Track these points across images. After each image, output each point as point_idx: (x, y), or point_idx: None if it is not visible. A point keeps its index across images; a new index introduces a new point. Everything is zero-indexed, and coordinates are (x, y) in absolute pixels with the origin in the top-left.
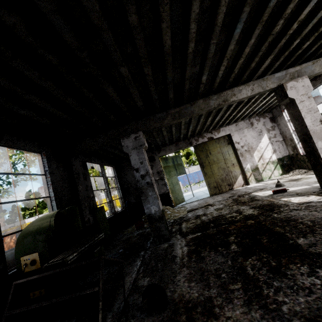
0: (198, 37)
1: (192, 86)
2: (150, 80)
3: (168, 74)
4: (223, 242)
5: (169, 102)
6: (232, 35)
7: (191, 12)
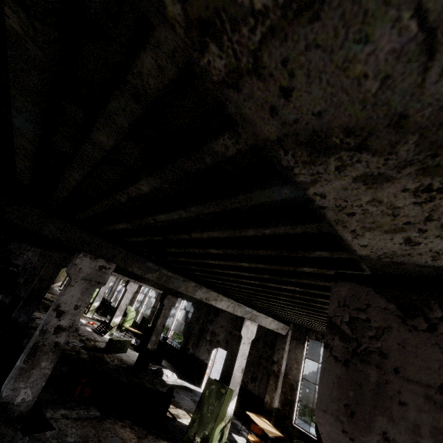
0: None
1: None
2: None
3: None
4: None
5: None
6: None
7: None
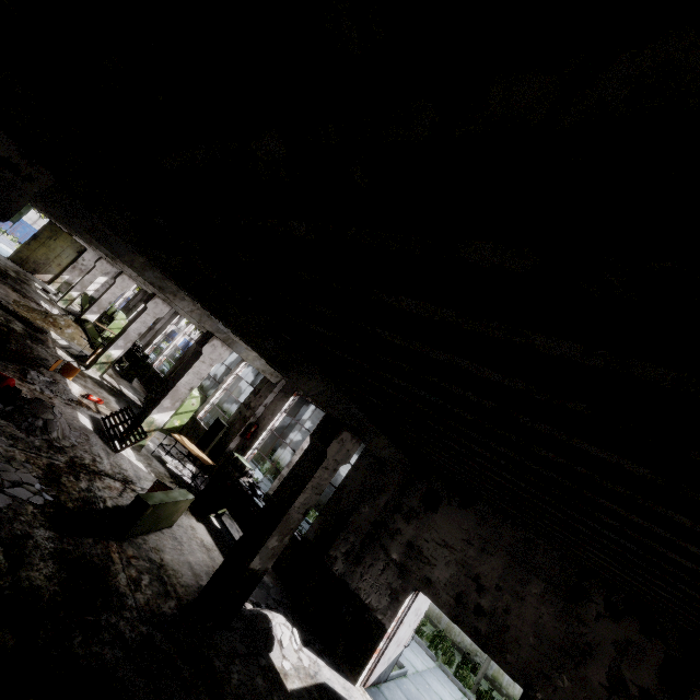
0: None
1: None
2: None
3: None
4: None
5: None
6: None
7: None
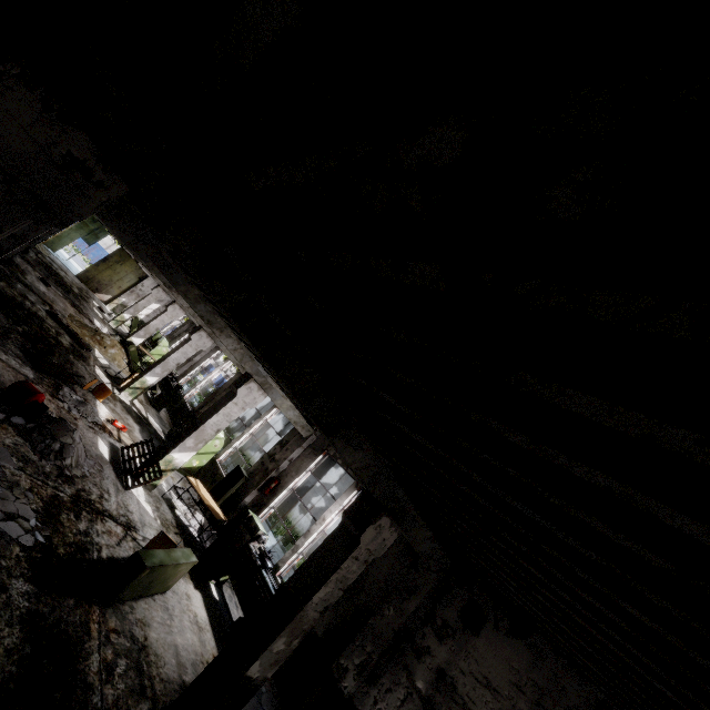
0: None
1: None
2: None
3: None
4: (51, 274)
5: None
6: None
7: None
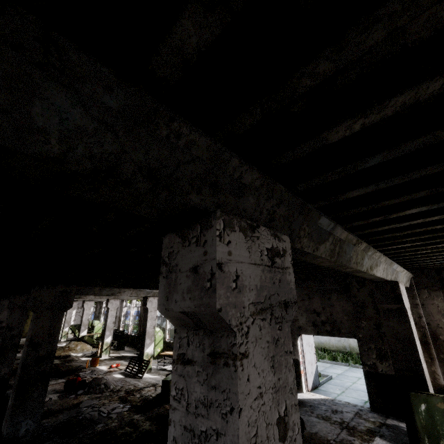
0: None
1: None
2: None
3: None
4: None
5: None
6: None
7: None
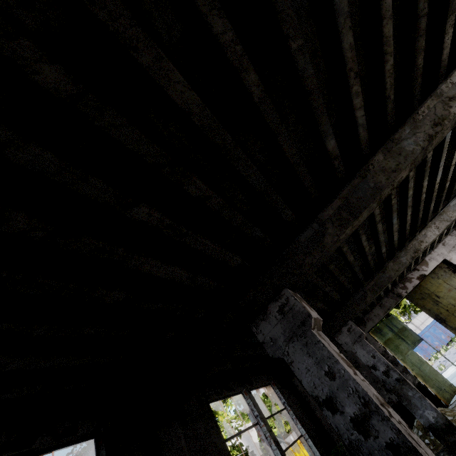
0: (367, 239)
1: (373, 257)
2: (344, 280)
3: (355, 269)
4: None
5: (360, 280)
6: (392, 224)
7: (361, 241)
